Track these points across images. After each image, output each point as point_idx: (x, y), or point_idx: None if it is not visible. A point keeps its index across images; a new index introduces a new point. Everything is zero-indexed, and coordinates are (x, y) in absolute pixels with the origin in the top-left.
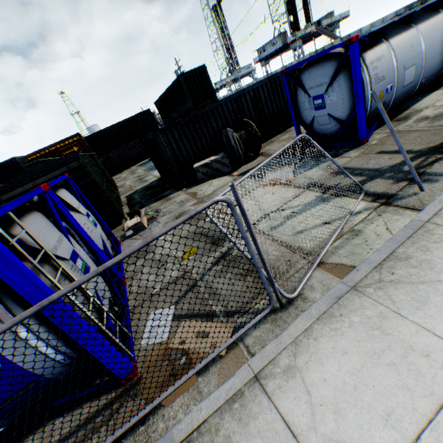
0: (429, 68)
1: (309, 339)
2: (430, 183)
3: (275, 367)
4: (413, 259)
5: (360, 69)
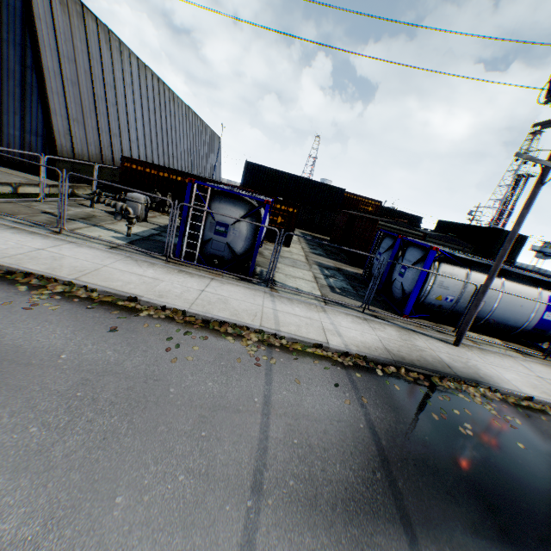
0: None
1: None
2: None
3: None
4: None
5: None
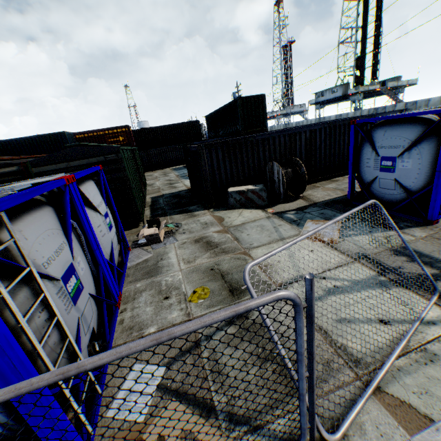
0: None
1: None
2: None
3: None
4: None
5: None
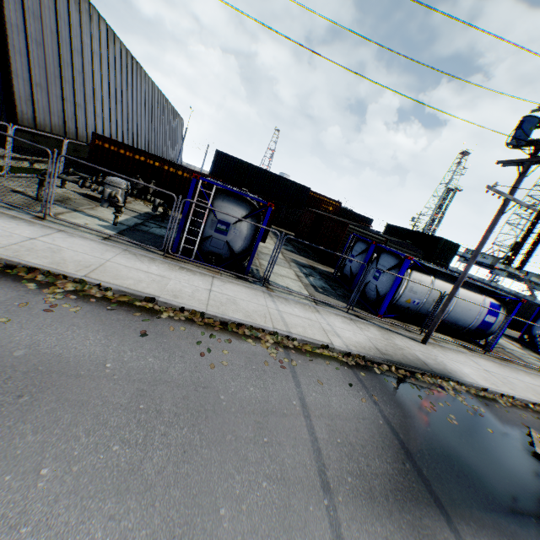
0: None
1: None
2: None
3: None
4: None
5: None
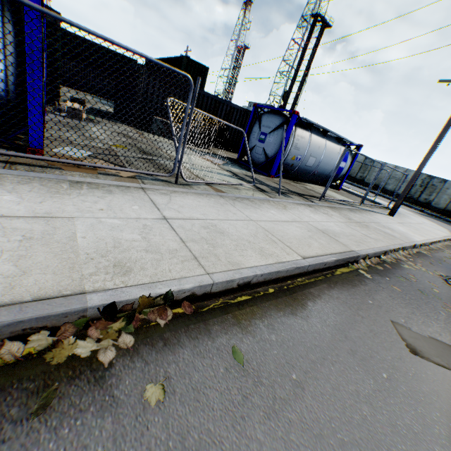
0: (322, 168)
1: (184, 194)
2: (285, 196)
3: (156, 190)
4: (255, 202)
5: (292, 133)
